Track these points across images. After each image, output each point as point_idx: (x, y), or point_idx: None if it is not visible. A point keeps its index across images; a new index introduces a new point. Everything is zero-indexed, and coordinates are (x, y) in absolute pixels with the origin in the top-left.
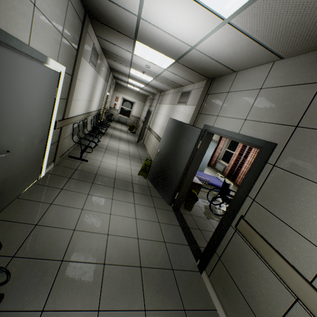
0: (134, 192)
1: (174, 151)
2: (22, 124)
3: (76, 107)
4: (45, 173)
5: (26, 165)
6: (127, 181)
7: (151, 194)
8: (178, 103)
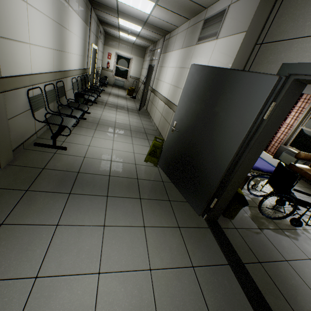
0: (142, 198)
1: (205, 125)
2: None
3: (23, 57)
4: None
5: None
6: (129, 176)
7: (168, 197)
8: (199, 41)
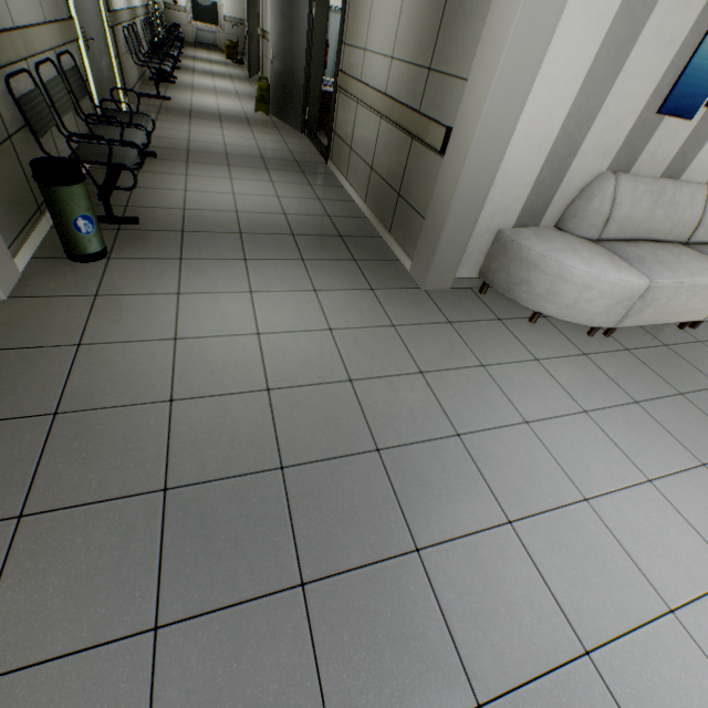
0: (251, 125)
1: (289, 41)
2: (86, 6)
3: None
4: (126, 109)
5: (107, 76)
6: (239, 117)
7: (276, 128)
8: None
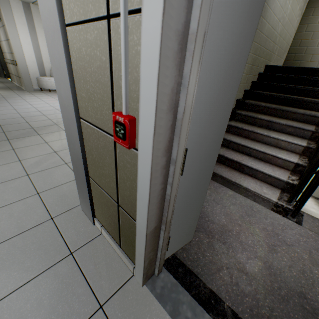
0: None
1: None
2: None
3: None
4: None
5: None
6: None
7: None
8: None
